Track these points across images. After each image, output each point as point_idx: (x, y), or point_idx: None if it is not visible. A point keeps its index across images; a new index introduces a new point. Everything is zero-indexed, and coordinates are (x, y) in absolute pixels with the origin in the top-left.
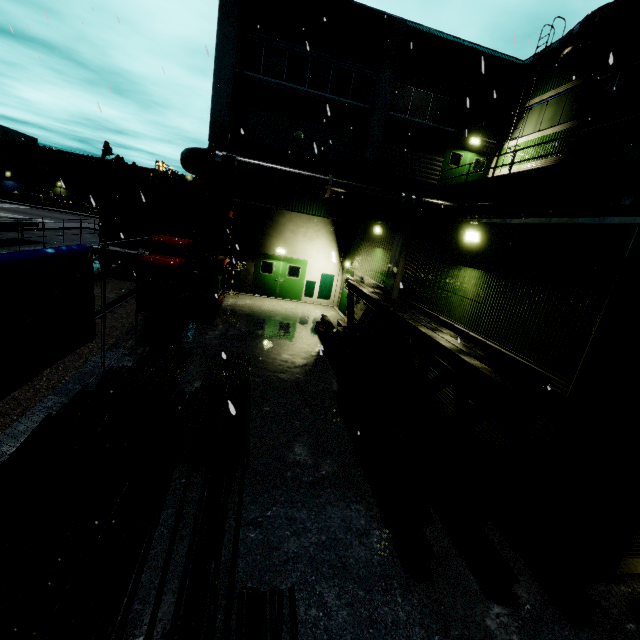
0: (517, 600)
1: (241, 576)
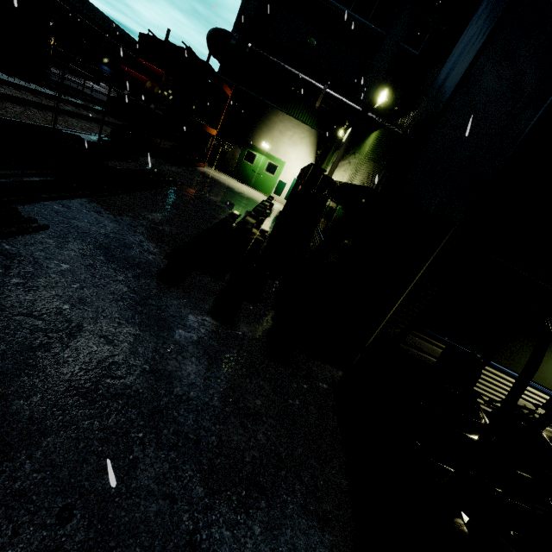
0: (235, 327)
1: (18, 208)
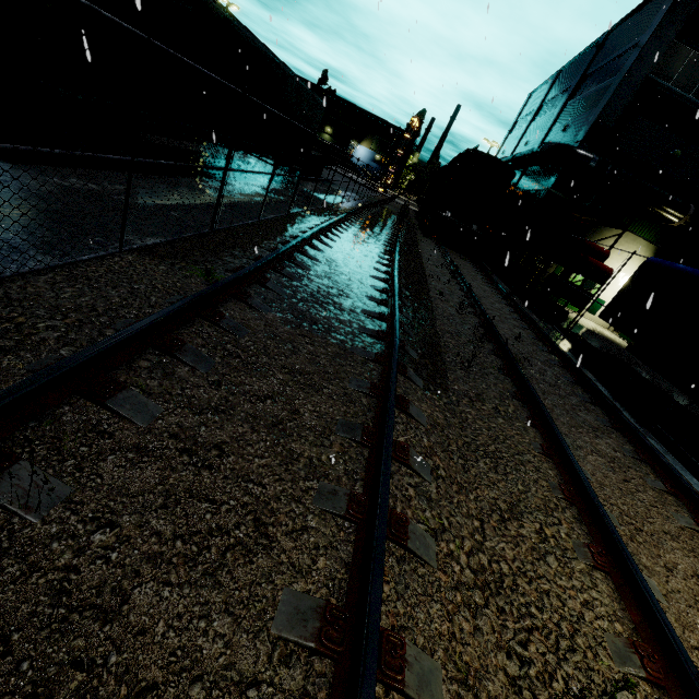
0: None
1: None
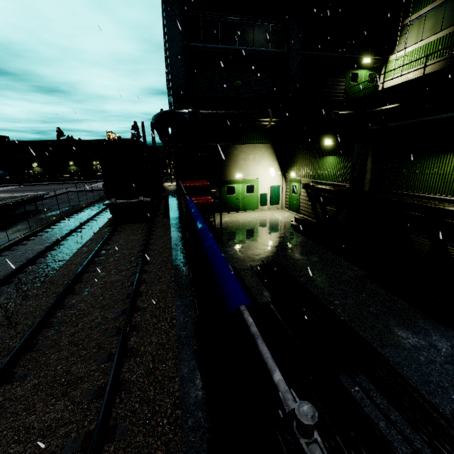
0: None
1: None
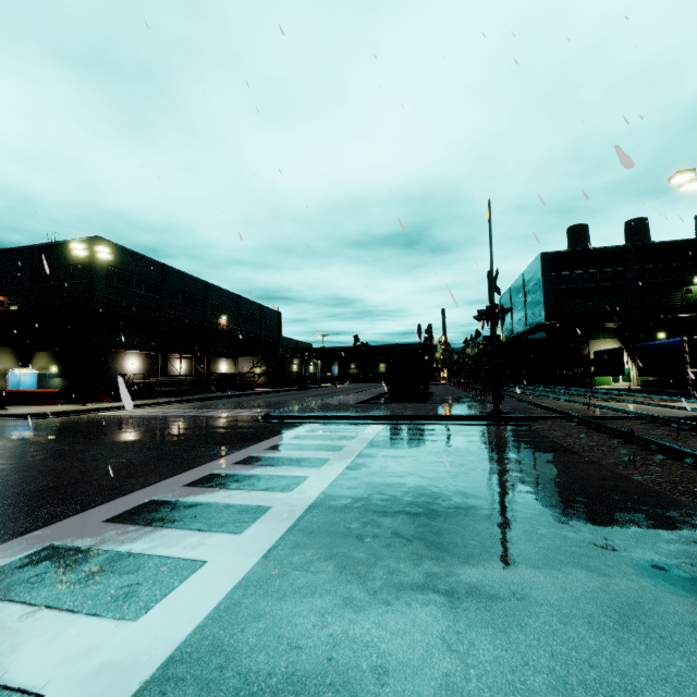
0: None
1: None
